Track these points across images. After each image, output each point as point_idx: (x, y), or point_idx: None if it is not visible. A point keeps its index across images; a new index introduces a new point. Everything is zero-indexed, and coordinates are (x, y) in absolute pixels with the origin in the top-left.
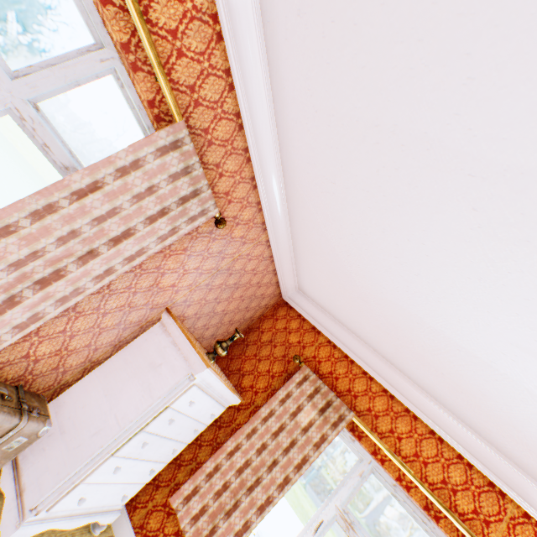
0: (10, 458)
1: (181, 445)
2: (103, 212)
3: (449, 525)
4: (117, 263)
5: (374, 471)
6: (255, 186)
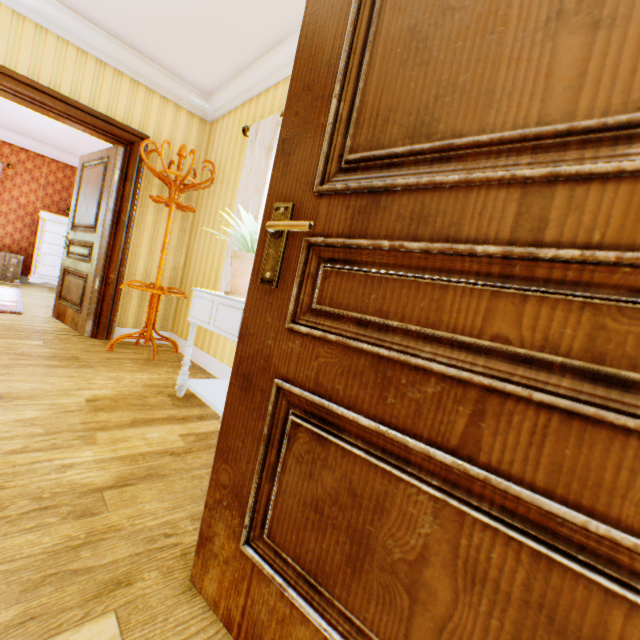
0: (20, 268)
1: None
2: None
3: None
4: None
5: None
6: (11, 144)
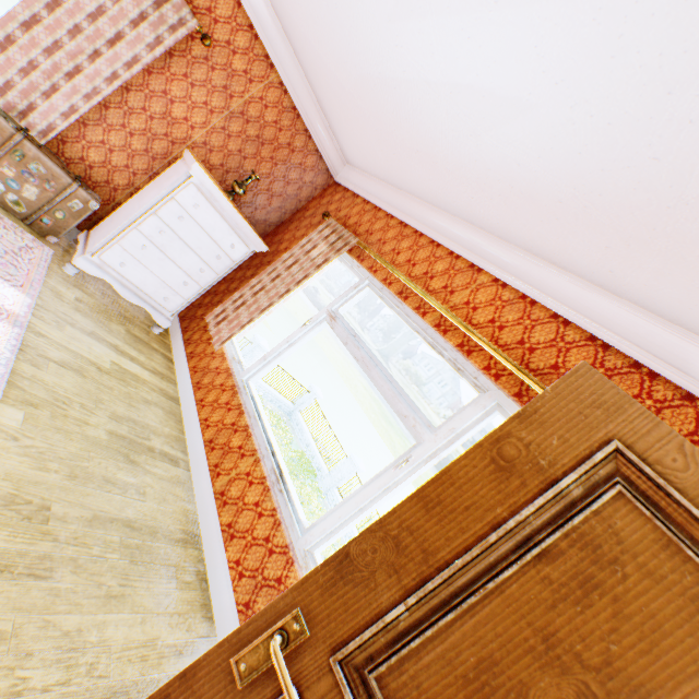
0: (77, 220)
1: (210, 270)
2: (94, 11)
3: (415, 300)
4: (120, 69)
5: (370, 286)
6: (240, 4)
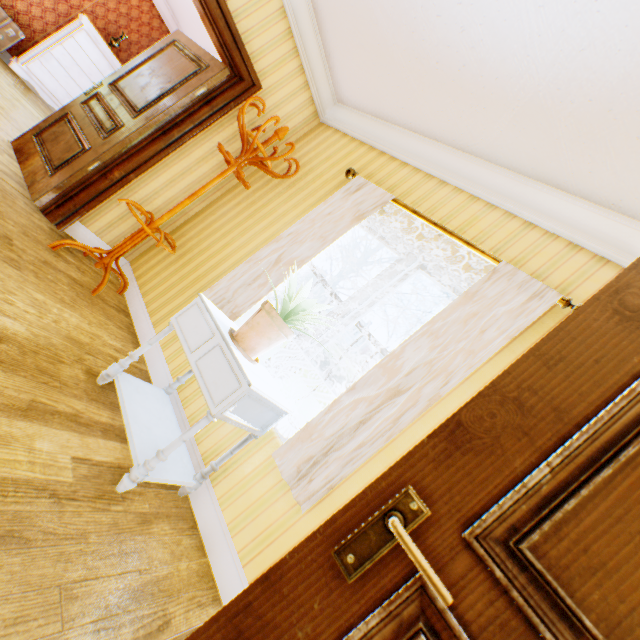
0: (11, 44)
1: None
2: None
3: None
4: None
5: None
6: None
